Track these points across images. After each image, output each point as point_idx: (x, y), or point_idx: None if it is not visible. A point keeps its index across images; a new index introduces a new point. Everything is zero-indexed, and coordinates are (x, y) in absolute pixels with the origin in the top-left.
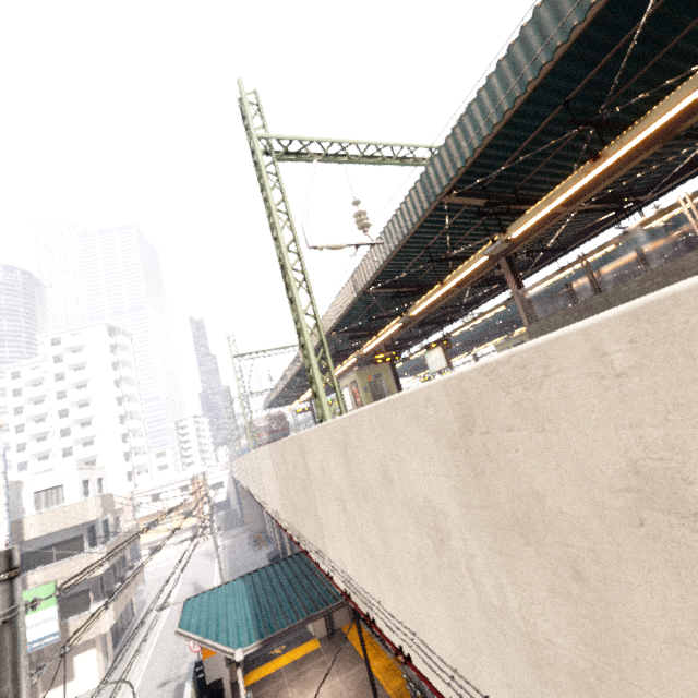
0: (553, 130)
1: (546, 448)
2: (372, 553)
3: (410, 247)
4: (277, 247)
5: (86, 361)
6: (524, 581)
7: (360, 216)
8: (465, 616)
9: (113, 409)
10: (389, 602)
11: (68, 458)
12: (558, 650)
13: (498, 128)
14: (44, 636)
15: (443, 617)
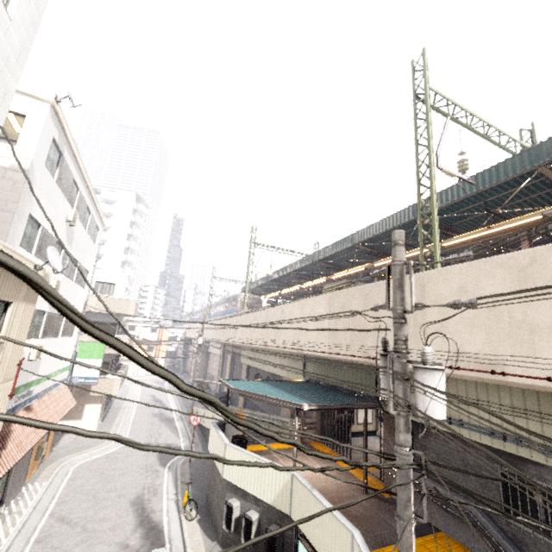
0: None
1: None
2: (534, 327)
3: (474, 196)
4: (418, 160)
5: (113, 213)
6: None
7: (463, 162)
8: None
9: (120, 255)
10: (547, 352)
11: None
12: None
13: None
14: (88, 377)
15: None
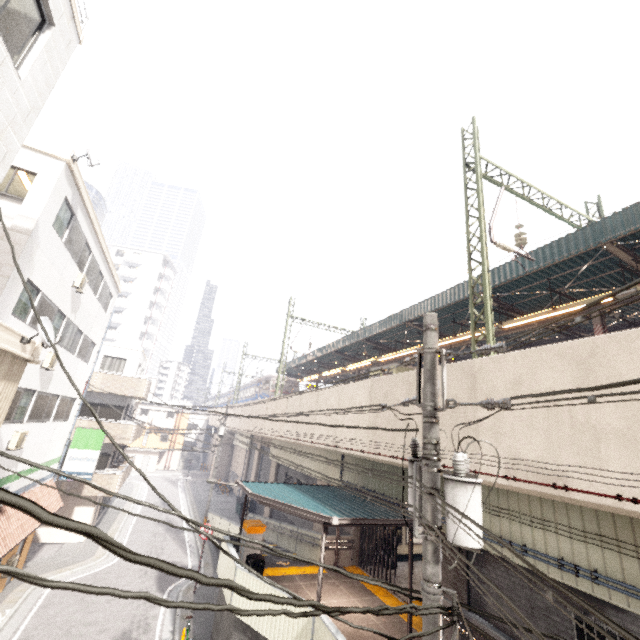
0: None
1: None
2: (598, 431)
3: (536, 274)
4: (469, 232)
5: (136, 278)
6: None
7: (520, 236)
8: None
9: (139, 325)
10: (615, 464)
11: None
12: None
13: None
14: (81, 472)
15: None
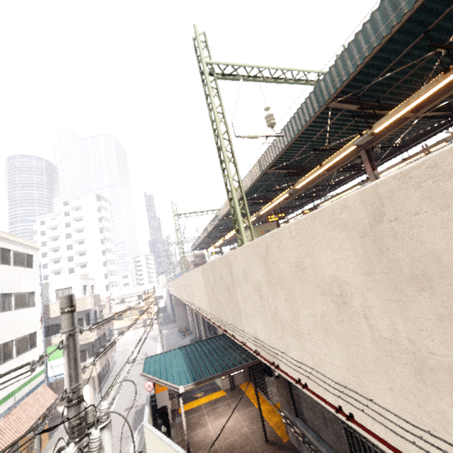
0: (413, 54)
1: (449, 220)
2: (281, 321)
3: (300, 140)
4: (215, 135)
5: (83, 216)
6: (415, 317)
7: (269, 117)
8: (358, 350)
9: (99, 246)
10: (293, 351)
11: (71, 274)
12: (440, 358)
13: (376, 50)
14: (61, 373)
15: (338, 354)
